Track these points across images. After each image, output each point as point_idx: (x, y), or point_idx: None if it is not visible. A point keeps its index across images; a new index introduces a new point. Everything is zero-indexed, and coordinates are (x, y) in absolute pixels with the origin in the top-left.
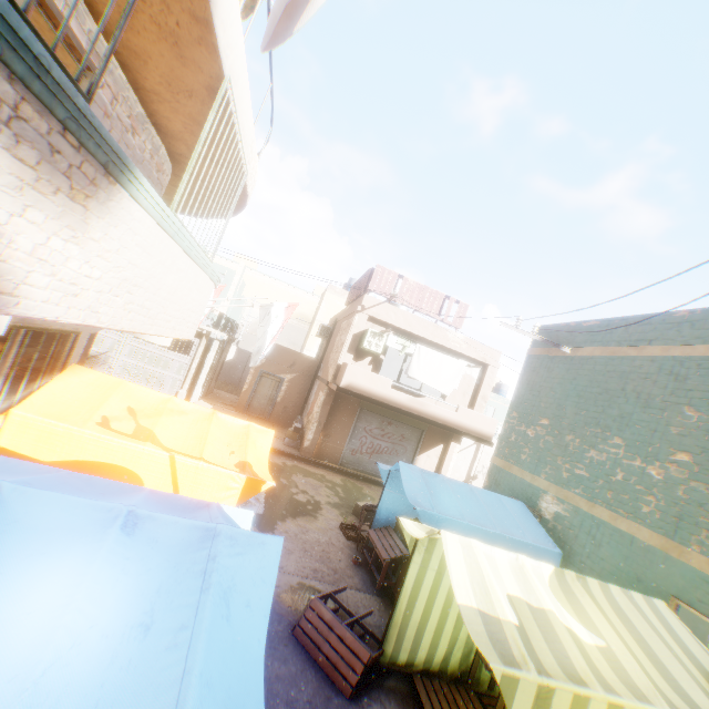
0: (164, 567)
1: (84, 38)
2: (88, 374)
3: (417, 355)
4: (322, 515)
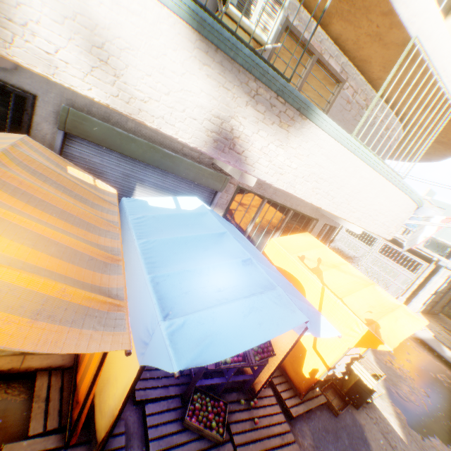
0: (244, 283)
1: (338, 67)
2: (309, 237)
3: None
4: None
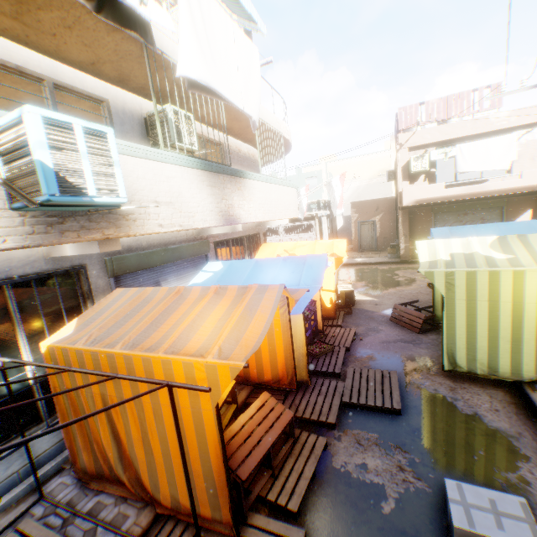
0: (295, 265)
1: (216, 138)
2: (267, 245)
3: (458, 153)
4: (415, 283)
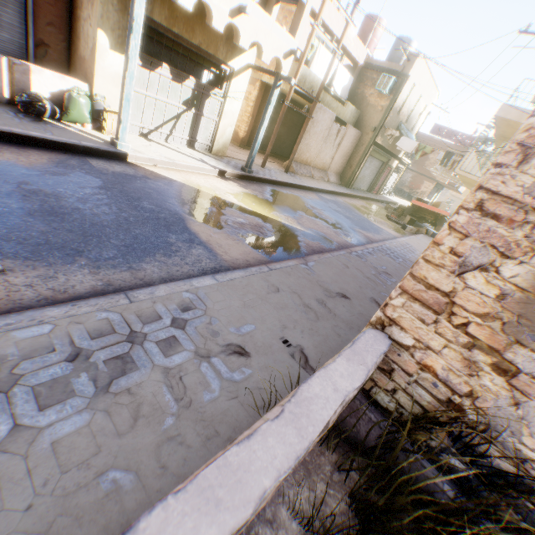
0: None
1: None
2: None
3: None
4: None
